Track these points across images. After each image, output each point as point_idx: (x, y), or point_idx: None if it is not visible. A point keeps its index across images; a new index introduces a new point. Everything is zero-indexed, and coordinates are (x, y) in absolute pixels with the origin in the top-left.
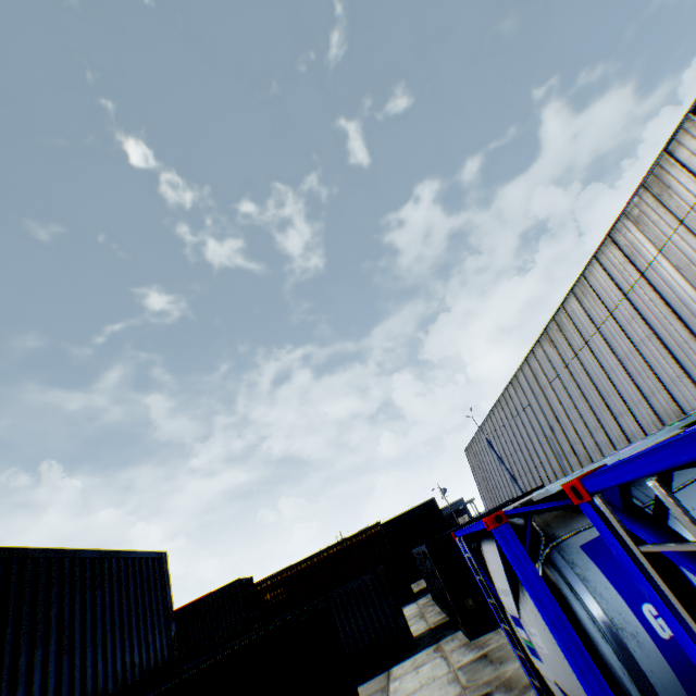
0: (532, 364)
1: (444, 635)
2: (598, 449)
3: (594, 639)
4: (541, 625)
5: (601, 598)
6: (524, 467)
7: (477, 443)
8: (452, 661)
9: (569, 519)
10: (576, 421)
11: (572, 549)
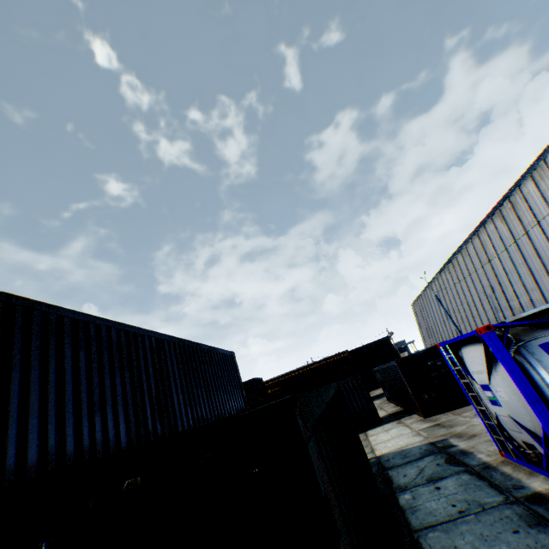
0: (481, 237)
1: (402, 417)
2: (532, 305)
3: (541, 389)
4: (505, 386)
5: (548, 370)
6: (463, 317)
7: (423, 299)
8: (413, 427)
9: (530, 331)
10: (516, 283)
11: (532, 347)
